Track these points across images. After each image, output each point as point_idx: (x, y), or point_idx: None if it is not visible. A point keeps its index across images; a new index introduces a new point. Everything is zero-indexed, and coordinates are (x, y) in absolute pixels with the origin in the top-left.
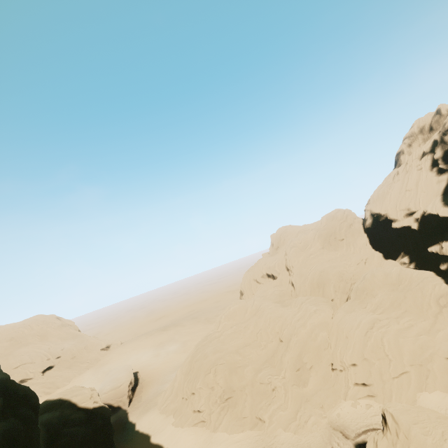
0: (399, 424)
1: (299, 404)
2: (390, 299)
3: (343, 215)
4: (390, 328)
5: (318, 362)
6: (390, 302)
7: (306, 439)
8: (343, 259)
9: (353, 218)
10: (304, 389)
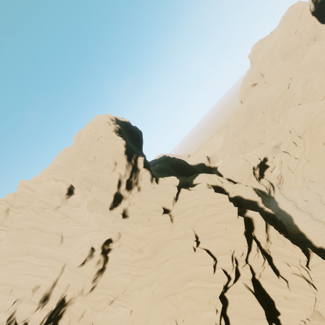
0: (289, 113)
1: (276, 131)
2: (322, 60)
3: (293, 11)
4: (317, 78)
5: (282, 112)
6: (321, 62)
7: (280, 140)
8: (297, 47)
9: (302, 8)
10: (278, 125)
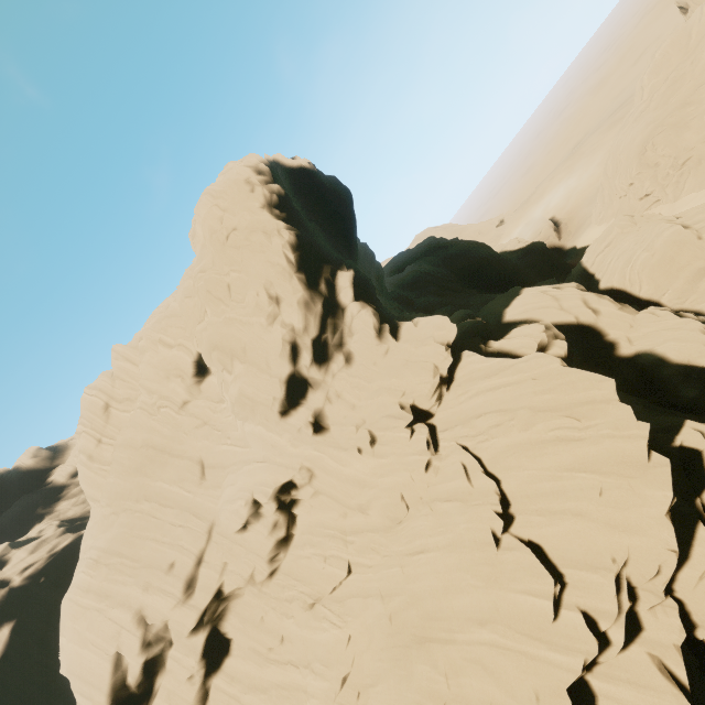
0: None
1: None
2: None
3: None
4: None
5: None
6: None
7: None
8: None
9: None
10: None
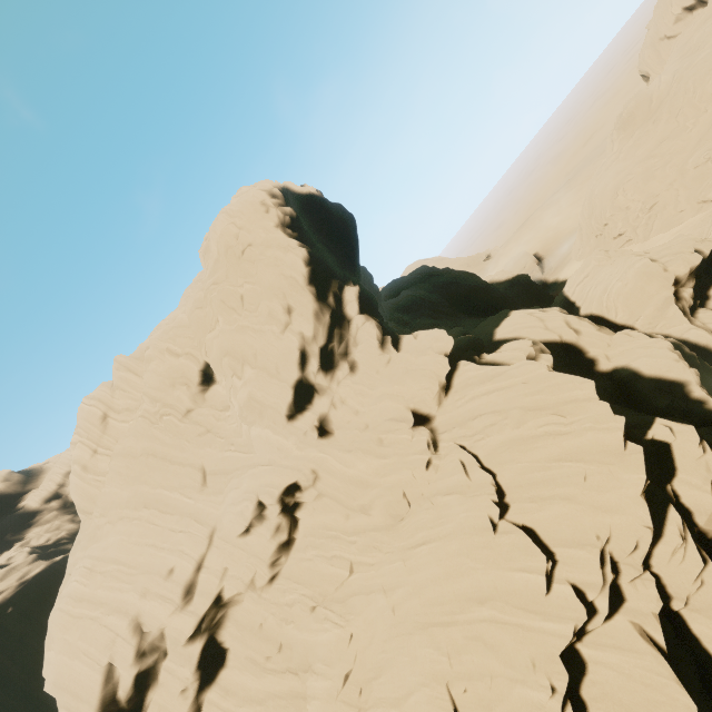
0: None
1: None
2: None
3: None
4: None
5: None
6: None
7: None
8: None
9: None
10: None
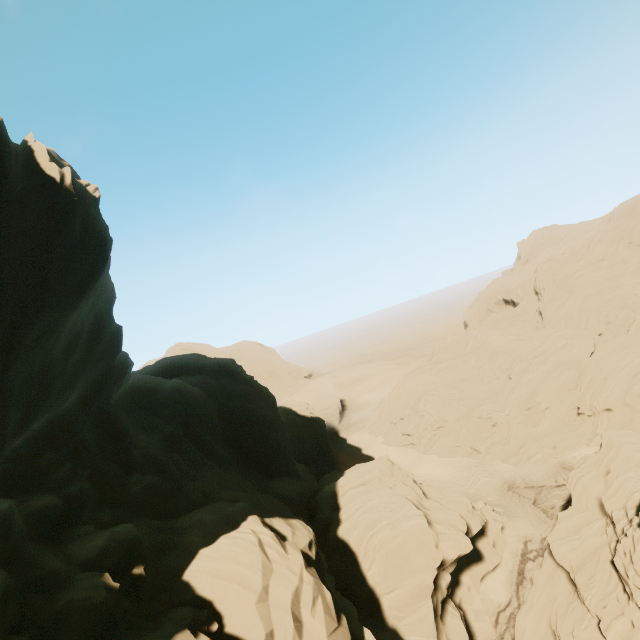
0: (612, 444)
1: (523, 442)
2: None
3: None
4: None
5: (557, 403)
6: None
7: (527, 471)
8: (636, 276)
9: None
10: (534, 429)
